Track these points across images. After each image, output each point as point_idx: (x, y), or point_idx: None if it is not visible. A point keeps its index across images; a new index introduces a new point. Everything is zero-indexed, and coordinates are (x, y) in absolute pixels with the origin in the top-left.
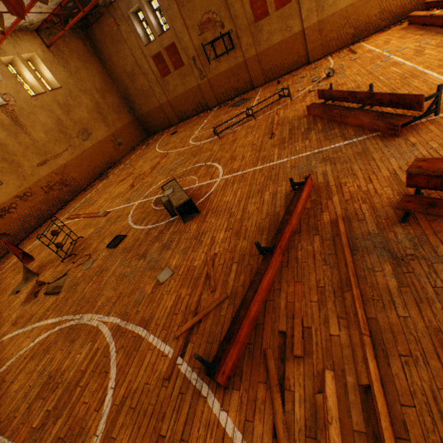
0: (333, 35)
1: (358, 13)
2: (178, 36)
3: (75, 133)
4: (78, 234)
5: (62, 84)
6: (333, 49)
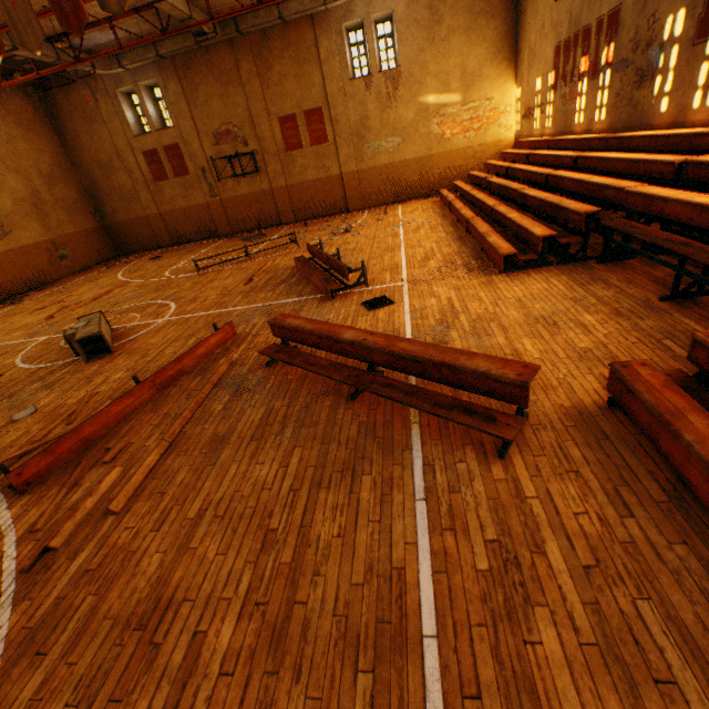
0: (374, 189)
1: (399, 174)
2: (186, 138)
3: None
4: None
5: None
6: (375, 203)
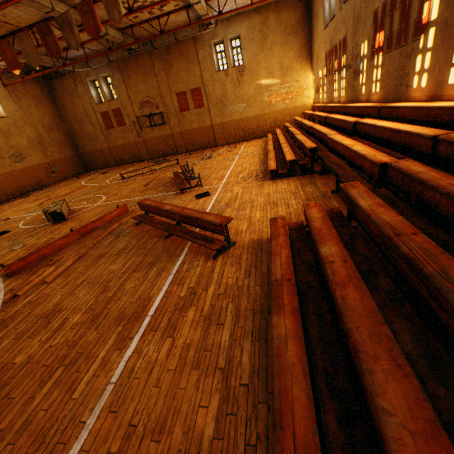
0: (231, 133)
1: (246, 124)
2: (124, 105)
3: (9, 154)
4: None
5: (9, 114)
6: (232, 141)
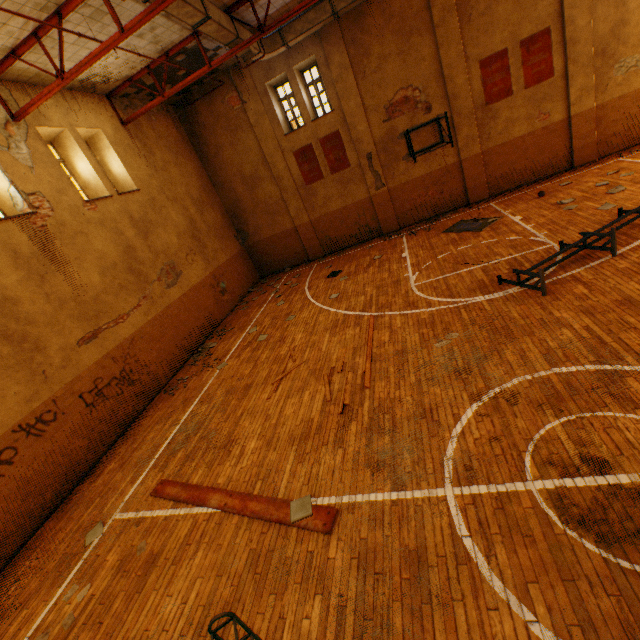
0: (618, 127)
1: None
2: (348, 121)
3: (155, 272)
4: (253, 620)
5: (140, 184)
6: (616, 148)
